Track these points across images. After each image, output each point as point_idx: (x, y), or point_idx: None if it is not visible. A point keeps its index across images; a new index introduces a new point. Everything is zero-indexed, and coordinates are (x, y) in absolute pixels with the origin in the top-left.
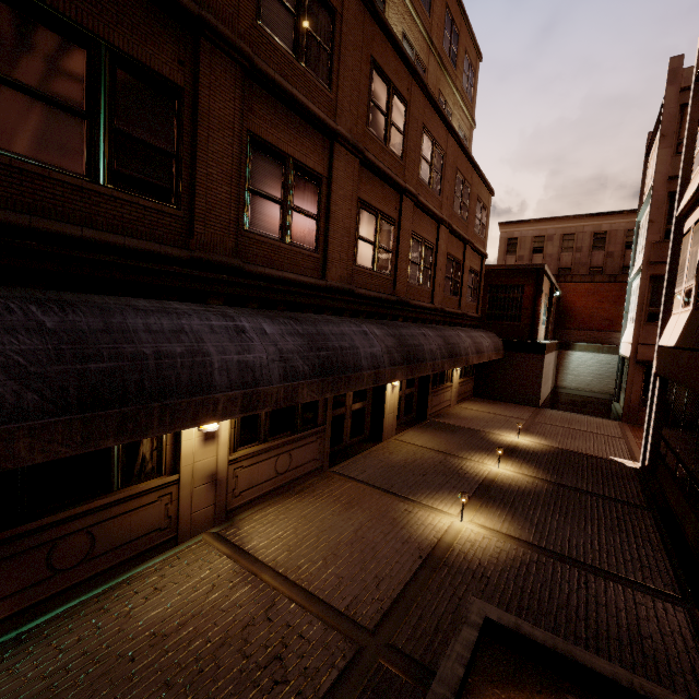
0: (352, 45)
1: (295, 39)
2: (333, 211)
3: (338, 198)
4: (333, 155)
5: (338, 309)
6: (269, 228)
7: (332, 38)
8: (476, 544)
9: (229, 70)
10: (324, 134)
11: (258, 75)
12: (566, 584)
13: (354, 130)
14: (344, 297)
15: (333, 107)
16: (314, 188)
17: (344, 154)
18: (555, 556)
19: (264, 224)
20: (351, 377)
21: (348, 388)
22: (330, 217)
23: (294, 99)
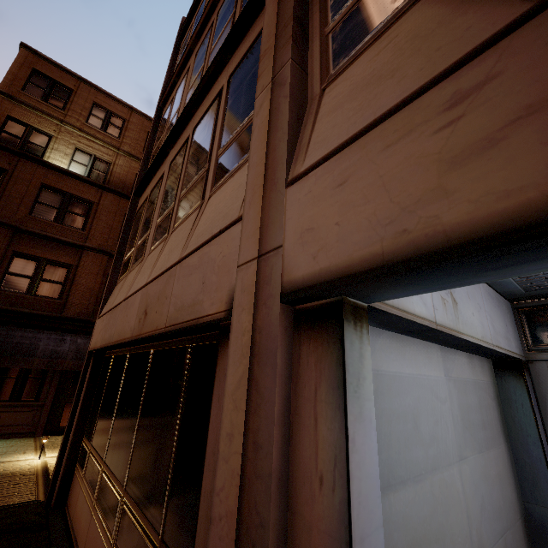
0: (107, 212)
1: (57, 216)
2: (78, 280)
3: (83, 274)
4: (82, 255)
5: (70, 330)
6: (18, 289)
7: (89, 212)
8: (14, 466)
9: (4, 232)
10: (76, 248)
11: (21, 231)
12: (4, 482)
13: (105, 244)
14: (74, 323)
15: (85, 236)
16: (63, 270)
17: (93, 254)
18: (42, 475)
19: (15, 287)
20: (18, 359)
21: (14, 365)
22: (74, 283)
23: (48, 237)
